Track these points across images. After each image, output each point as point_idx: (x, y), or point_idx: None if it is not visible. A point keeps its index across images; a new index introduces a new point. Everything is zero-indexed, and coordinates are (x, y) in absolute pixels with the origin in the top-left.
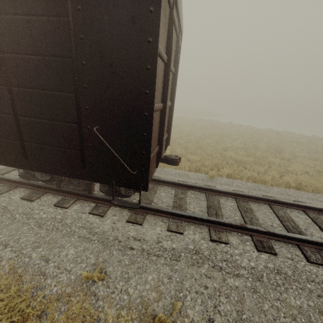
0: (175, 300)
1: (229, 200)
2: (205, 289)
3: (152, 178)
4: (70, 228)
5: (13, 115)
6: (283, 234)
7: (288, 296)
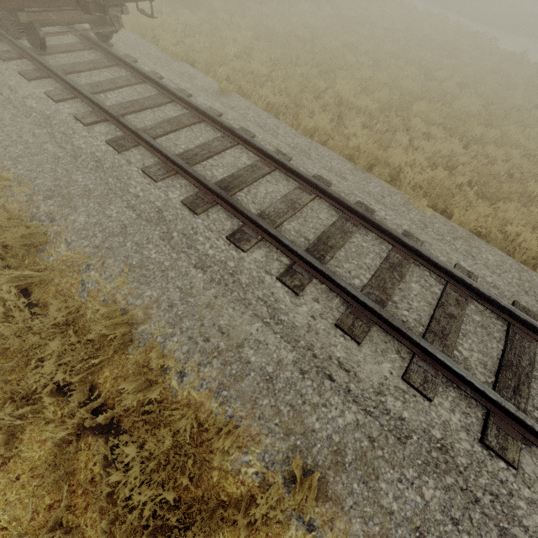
0: None
1: (180, 111)
2: (17, 137)
3: (110, 50)
4: None
5: None
6: (147, 141)
7: (80, 174)
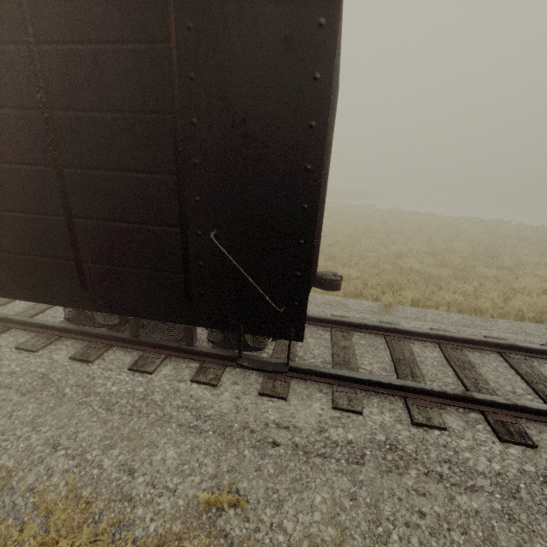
0: (371, 540)
1: (428, 347)
2: (420, 518)
3: None
4: (162, 409)
5: (65, 216)
6: (542, 409)
7: None
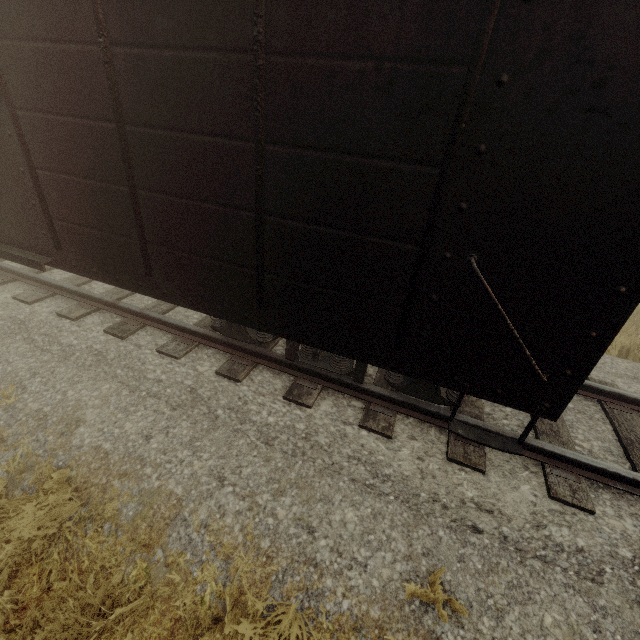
0: None
1: None
2: None
3: None
4: (330, 456)
5: (257, 212)
6: None
7: None
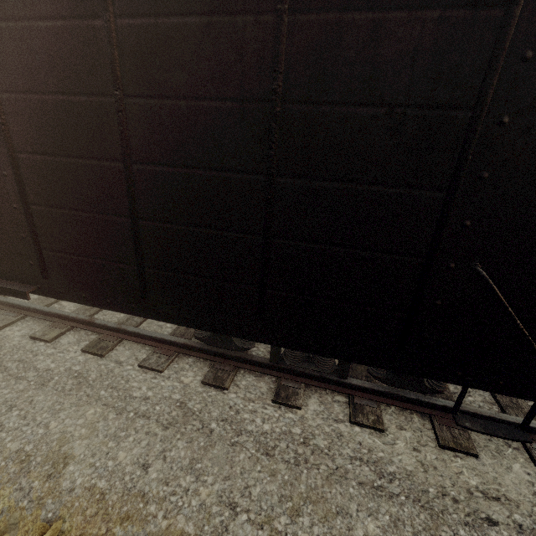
0: None
1: None
2: None
3: None
4: (332, 460)
5: (265, 236)
6: None
7: None
